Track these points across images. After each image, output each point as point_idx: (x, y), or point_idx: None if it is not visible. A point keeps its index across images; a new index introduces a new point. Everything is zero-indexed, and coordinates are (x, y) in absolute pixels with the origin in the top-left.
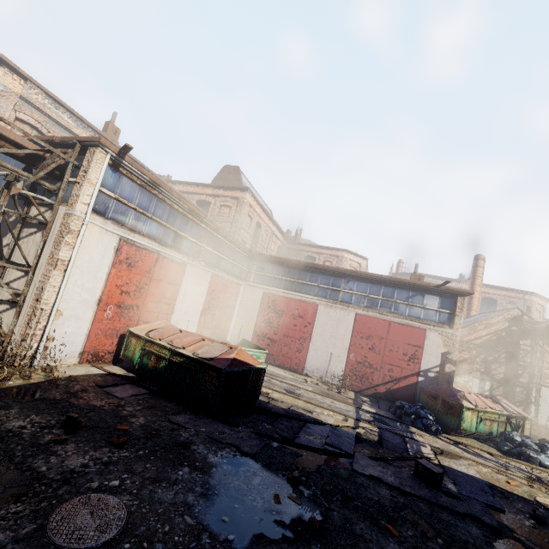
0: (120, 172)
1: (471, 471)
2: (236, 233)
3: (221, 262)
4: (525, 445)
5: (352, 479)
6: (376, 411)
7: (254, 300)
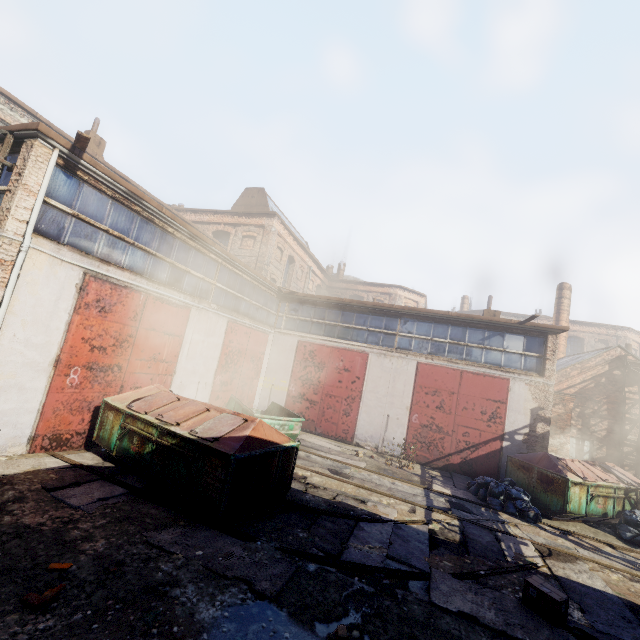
0: (79, 178)
1: (597, 582)
2: (263, 270)
3: (241, 303)
4: None
5: (431, 622)
6: (451, 492)
7: (287, 352)
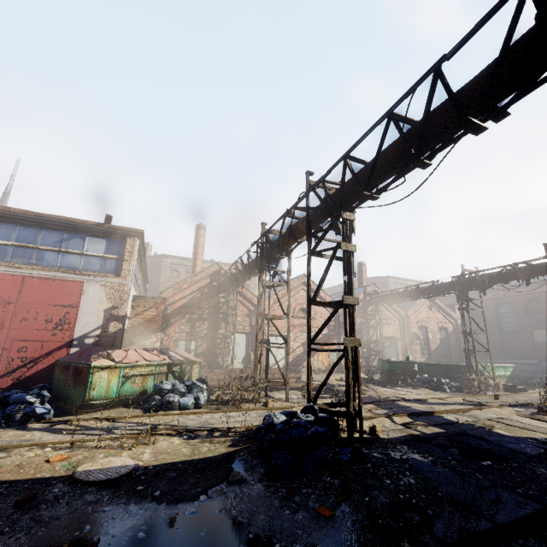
0: None
1: None
2: None
3: None
4: (172, 391)
5: None
6: None
7: None
